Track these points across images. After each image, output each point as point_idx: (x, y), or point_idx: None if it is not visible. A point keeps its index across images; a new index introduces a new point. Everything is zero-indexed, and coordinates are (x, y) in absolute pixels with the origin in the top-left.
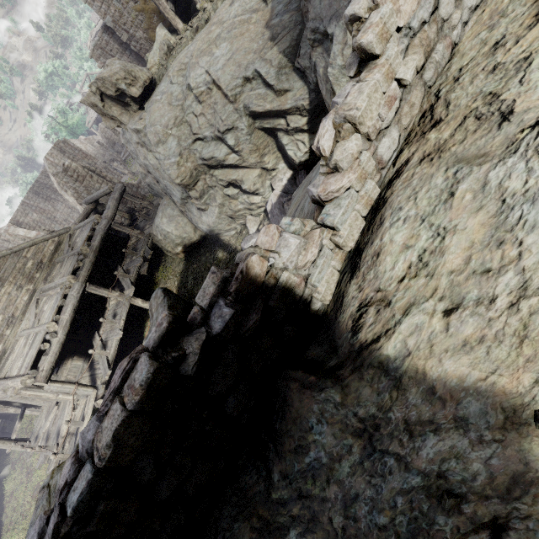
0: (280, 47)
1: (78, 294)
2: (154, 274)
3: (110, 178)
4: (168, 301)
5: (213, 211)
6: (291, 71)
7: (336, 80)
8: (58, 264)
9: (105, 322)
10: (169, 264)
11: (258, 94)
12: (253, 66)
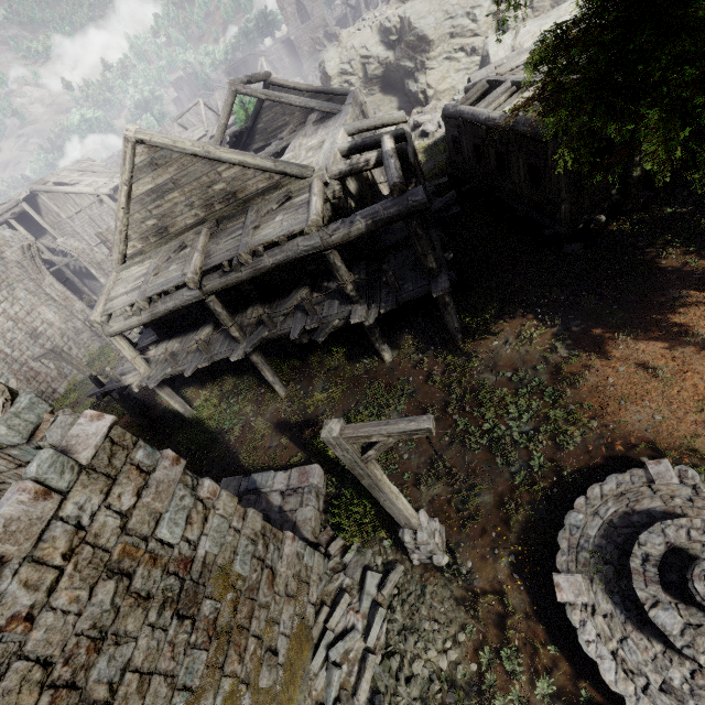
0: None
1: None
2: None
3: None
4: None
5: None
6: None
7: None
8: None
9: None
10: None
11: None
12: None
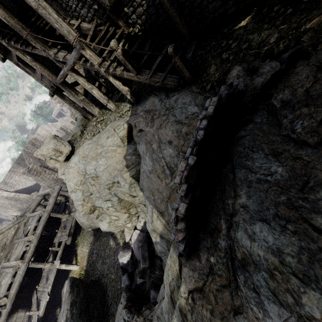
0: (130, 173)
1: (23, 272)
2: (77, 237)
3: (57, 169)
4: (71, 297)
5: (105, 224)
6: (137, 185)
7: (150, 232)
8: (15, 243)
9: (39, 288)
10: (85, 233)
11: (121, 190)
12: (117, 178)
